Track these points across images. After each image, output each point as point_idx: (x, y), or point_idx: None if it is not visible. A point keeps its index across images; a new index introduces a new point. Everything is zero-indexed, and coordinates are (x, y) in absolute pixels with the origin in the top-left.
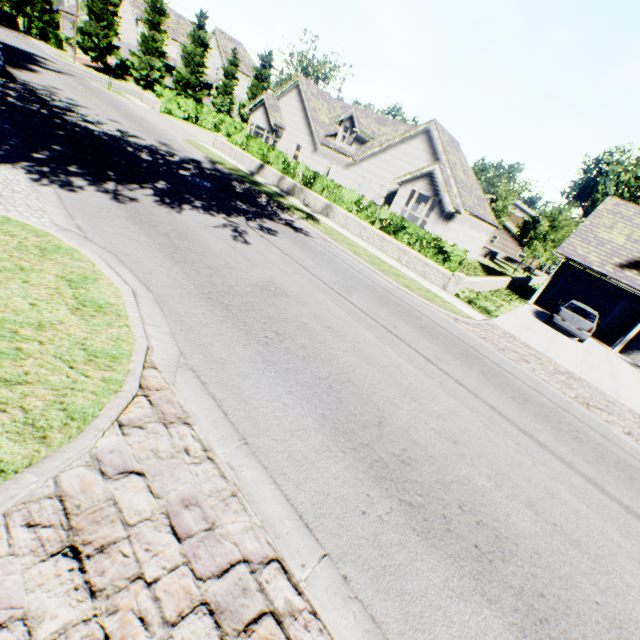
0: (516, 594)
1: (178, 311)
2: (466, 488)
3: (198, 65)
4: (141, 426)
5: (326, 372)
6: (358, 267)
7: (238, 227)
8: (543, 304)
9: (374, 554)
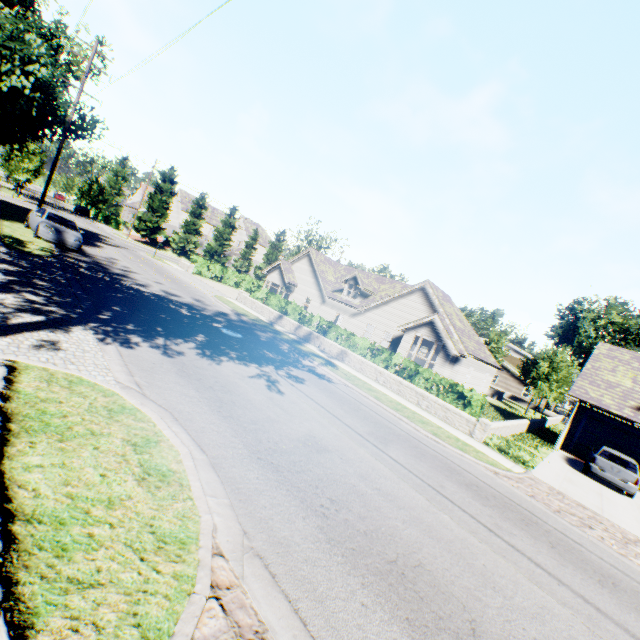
0: None
1: (233, 475)
2: None
3: (226, 239)
4: None
5: (393, 552)
6: (384, 413)
7: (270, 376)
8: (570, 449)
9: None
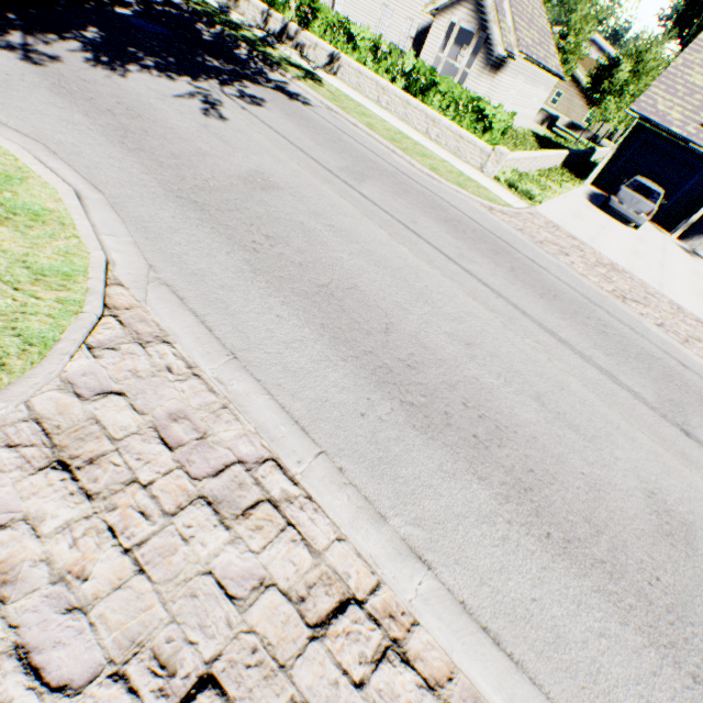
0: (507, 472)
1: (140, 216)
2: (473, 387)
3: None
4: (114, 348)
5: (327, 279)
6: (373, 147)
7: (209, 96)
8: (602, 184)
9: (371, 449)
